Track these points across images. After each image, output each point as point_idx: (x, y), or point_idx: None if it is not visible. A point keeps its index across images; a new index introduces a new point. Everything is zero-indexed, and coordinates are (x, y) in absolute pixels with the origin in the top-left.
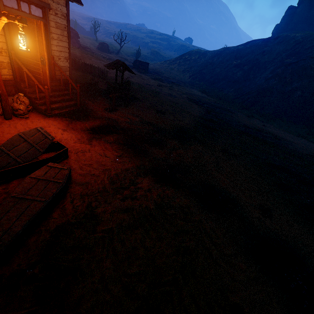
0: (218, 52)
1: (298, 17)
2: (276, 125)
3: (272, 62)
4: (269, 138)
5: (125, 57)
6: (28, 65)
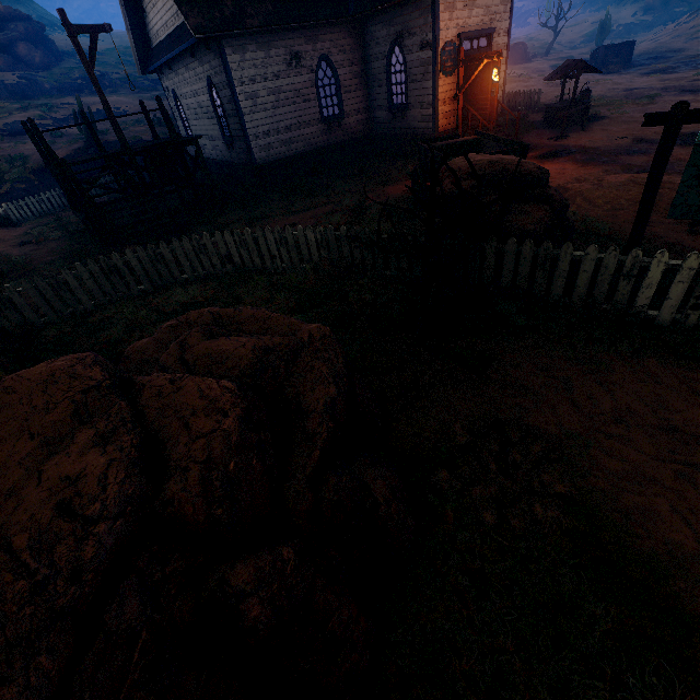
0: None
1: None
2: None
3: None
4: None
5: (566, 53)
6: (474, 104)
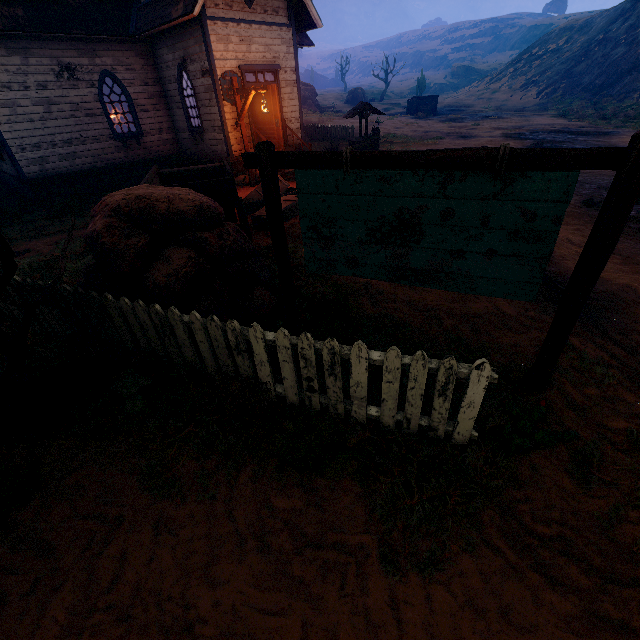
0: (625, 5)
1: None
2: None
3: None
4: None
5: (396, 100)
6: (265, 132)
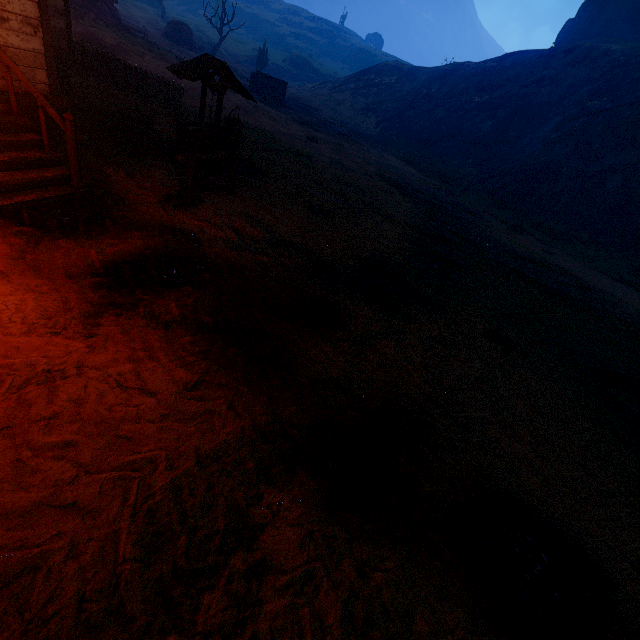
0: (441, 71)
1: (615, 8)
2: (572, 253)
3: (557, 104)
4: (569, 287)
5: (232, 64)
6: None
